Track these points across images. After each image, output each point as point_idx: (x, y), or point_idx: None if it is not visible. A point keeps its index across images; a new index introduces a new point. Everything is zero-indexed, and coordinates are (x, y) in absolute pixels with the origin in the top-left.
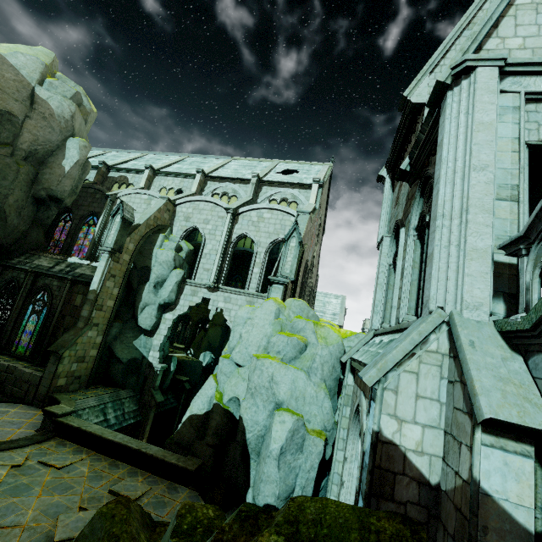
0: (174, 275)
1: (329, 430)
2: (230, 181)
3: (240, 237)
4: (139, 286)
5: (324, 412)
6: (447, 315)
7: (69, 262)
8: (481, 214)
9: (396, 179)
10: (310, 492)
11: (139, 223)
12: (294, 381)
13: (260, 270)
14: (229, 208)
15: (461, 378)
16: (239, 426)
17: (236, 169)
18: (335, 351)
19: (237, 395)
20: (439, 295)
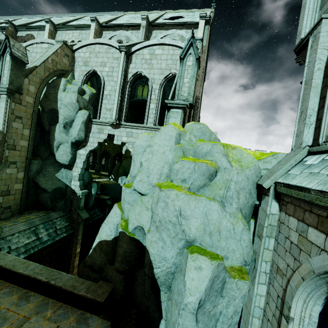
0: (80, 116)
1: (249, 264)
2: (123, 29)
3: (135, 76)
4: (50, 127)
5: (243, 246)
6: None
7: None
8: None
9: None
10: None
11: (36, 65)
12: (206, 214)
13: (156, 105)
14: (121, 46)
15: None
16: (145, 258)
17: (128, 20)
18: (252, 175)
19: (141, 224)
20: None
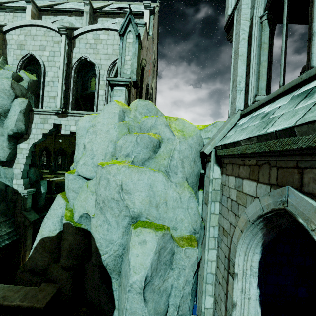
0: (17, 104)
1: (198, 231)
2: (65, 14)
3: (80, 61)
4: None
5: (191, 214)
6: None
7: None
8: None
9: None
10: (187, 308)
11: None
12: (151, 186)
13: (105, 91)
14: (61, 28)
15: None
16: (92, 246)
17: (71, 7)
18: (195, 143)
19: (87, 210)
20: None
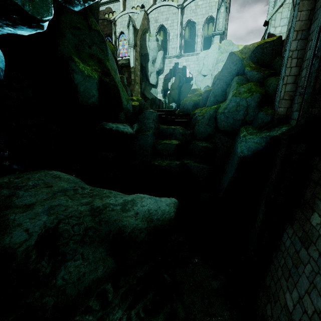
0: (160, 54)
1: None
2: None
3: (187, 23)
4: (146, 64)
5: None
6: None
7: None
8: None
9: None
10: None
11: (138, 29)
12: None
13: (201, 39)
14: (179, 5)
15: (293, 5)
16: None
17: None
18: None
19: (207, 85)
20: None
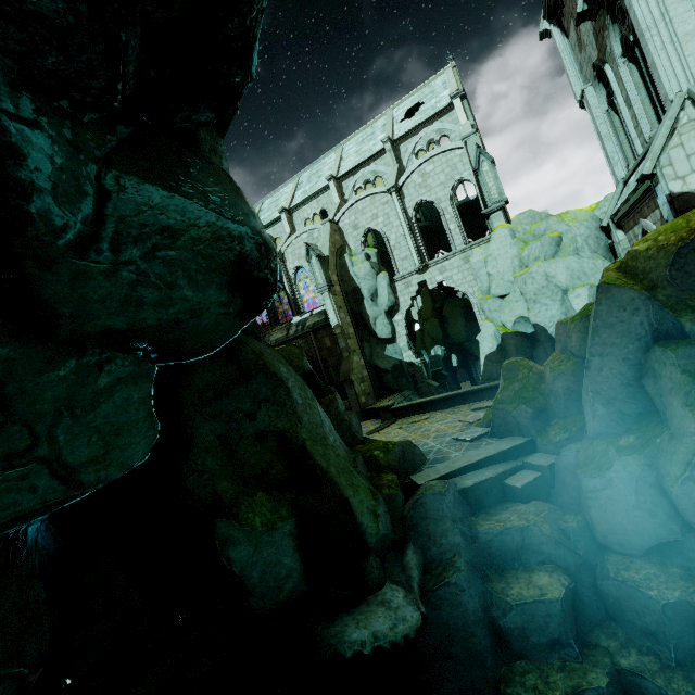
0: (382, 280)
1: None
2: (363, 166)
3: (416, 208)
4: (359, 308)
5: None
6: (685, 93)
7: (294, 323)
8: (679, 6)
9: (576, 25)
10: None
11: (327, 256)
12: (567, 267)
13: (456, 224)
14: (390, 188)
15: None
16: (537, 331)
17: (357, 151)
18: (591, 223)
19: (518, 315)
20: (673, 85)
